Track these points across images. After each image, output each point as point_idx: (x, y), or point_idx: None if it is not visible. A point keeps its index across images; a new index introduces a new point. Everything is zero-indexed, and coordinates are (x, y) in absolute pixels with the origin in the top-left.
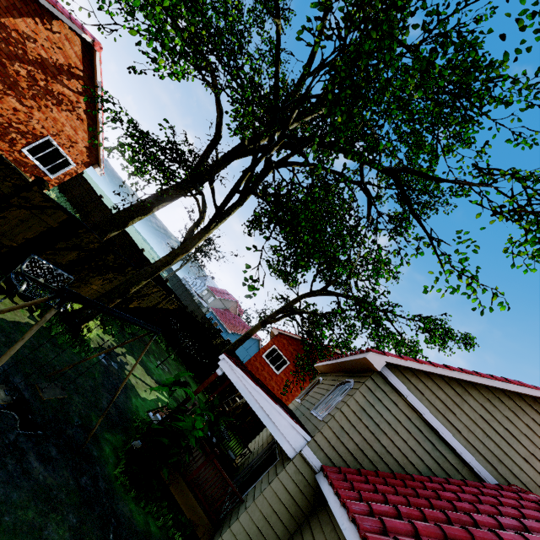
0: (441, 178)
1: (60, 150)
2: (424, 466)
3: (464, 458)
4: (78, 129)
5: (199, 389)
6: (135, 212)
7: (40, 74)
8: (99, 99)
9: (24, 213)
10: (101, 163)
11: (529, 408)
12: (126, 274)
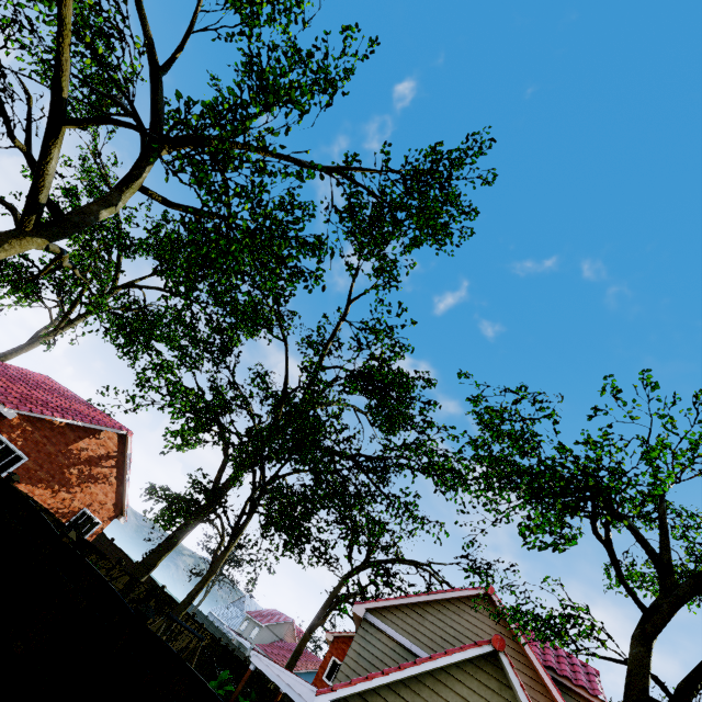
0: (377, 457)
1: (91, 515)
2: None
3: None
4: (108, 493)
5: (239, 688)
6: (163, 550)
7: (86, 467)
8: (128, 465)
9: None
10: (125, 512)
11: (467, 607)
12: (163, 614)
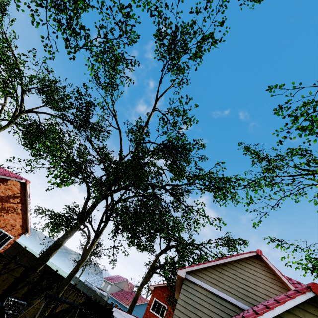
0: (179, 184)
1: (6, 233)
2: (220, 317)
3: (233, 303)
4: (16, 219)
5: None
6: (52, 249)
7: None
8: (29, 201)
9: (6, 276)
10: (29, 230)
11: (247, 264)
12: (53, 289)
